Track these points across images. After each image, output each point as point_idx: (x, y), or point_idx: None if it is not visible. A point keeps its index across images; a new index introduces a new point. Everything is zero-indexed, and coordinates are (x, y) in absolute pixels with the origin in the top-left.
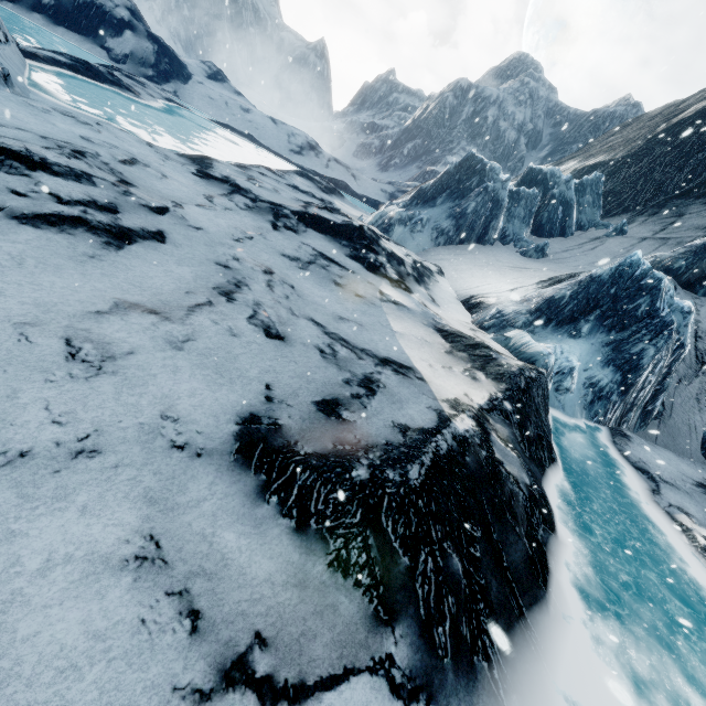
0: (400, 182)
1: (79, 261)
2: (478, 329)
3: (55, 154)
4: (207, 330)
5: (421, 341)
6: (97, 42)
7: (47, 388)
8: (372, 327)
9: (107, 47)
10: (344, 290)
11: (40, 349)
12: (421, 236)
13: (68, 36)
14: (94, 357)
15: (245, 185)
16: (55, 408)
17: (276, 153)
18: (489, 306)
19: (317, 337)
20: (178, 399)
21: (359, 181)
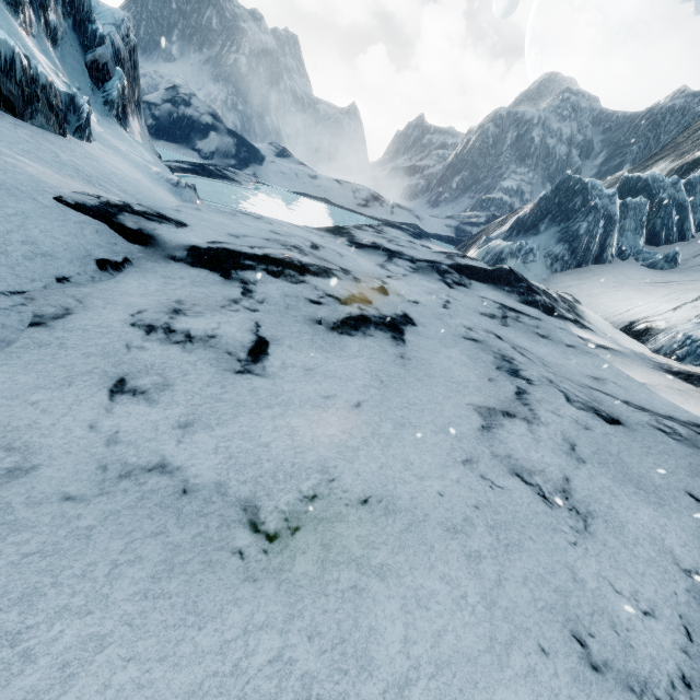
0: (459, 215)
1: (402, 365)
2: (675, 361)
3: (299, 255)
4: (565, 427)
5: (675, 390)
6: (189, 146)
7: (583, 557)
8: (621, 382)
9: (197, 149)
10: (553, 342)
11: (516, 495)
12: (536, 266)
13: (168, 147)
14: (557, 495)
15: (393, 248)
16: (620, 588)
17: (350, 210)
18: (662, 331)
19: (631, 411)
20: (662, 539)
21: (423, 221)
